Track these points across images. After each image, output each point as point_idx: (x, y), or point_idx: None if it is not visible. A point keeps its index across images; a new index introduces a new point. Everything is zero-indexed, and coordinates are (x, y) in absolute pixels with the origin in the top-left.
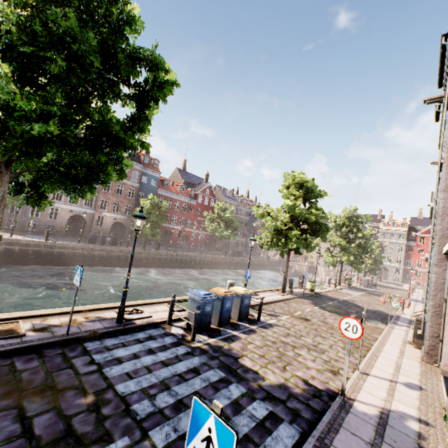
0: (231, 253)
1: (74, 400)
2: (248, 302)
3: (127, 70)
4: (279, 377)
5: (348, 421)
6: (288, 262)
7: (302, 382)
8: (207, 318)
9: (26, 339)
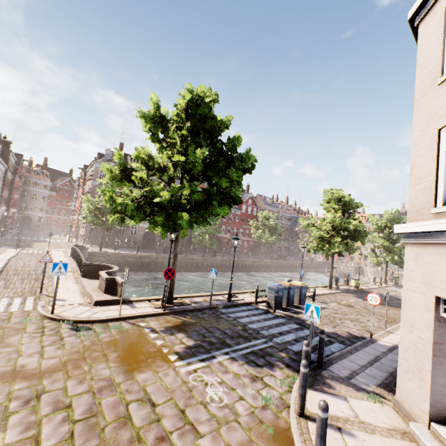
0: (276, 256)
1: (234, 327)
2: (305, 292)
3: (238, 167)
4: (331, 330)
5: (372, 345)
6: (332, 263)
7: (346, 332)
8: (280, 300)
9: (193, 306)
